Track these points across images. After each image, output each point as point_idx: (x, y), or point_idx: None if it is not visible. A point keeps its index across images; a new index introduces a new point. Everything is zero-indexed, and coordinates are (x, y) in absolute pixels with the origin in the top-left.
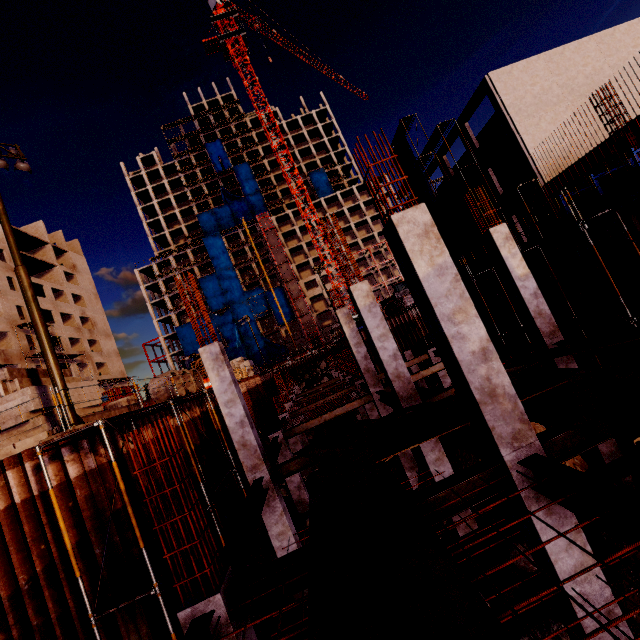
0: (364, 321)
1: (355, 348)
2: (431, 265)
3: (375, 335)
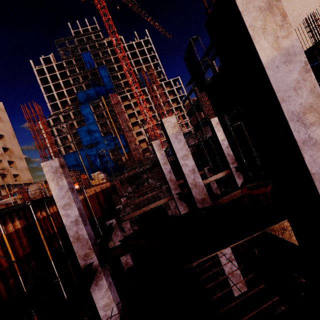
0: (172, 145)
1: (163, 166)
2: (276, 48)
3: (179, 155)
